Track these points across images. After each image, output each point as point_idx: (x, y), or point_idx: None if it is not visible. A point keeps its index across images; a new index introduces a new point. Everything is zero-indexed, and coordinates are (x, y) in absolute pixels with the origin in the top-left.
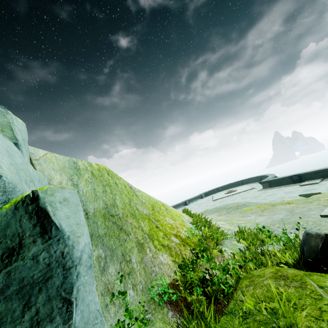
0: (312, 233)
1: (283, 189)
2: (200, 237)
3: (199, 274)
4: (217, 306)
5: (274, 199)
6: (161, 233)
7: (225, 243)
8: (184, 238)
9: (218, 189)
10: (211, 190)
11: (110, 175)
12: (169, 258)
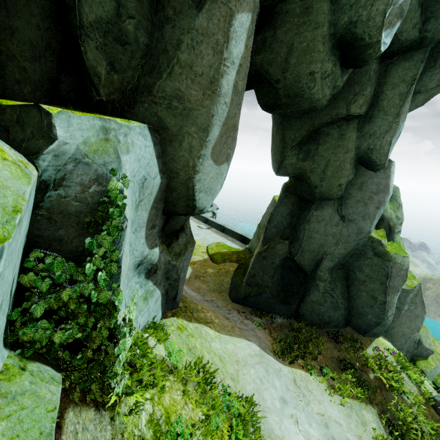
0: None
1: (191, 223)
2: None
3: None
4: None
5: None
6: None
7: None
8: None
9: None
10: None
11: None
12: None
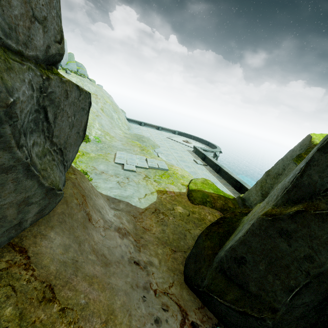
0: None
1: (188, 156)
2: None
3: None
4: None
5: (162, 151)
6: None
7: None
8: None
9: (191, 137)
10: (186, 134)
11: None
12: None
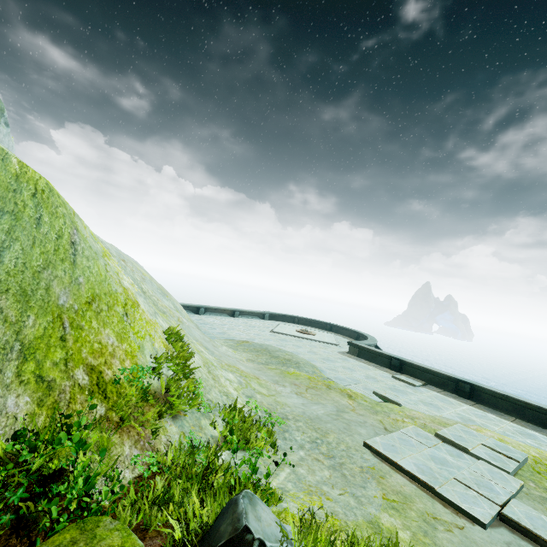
0: (239, 506)
1: (369, 369)
2: (140, 390)
3: (57, 462)
4: (23, 540)
5: (344, 378)
6: (61, 353)
7: (185, 418)
8: (109, 379)
9: (293, 319)
10: (284, 315)
11: (38, 198)
12: (30, 407)
